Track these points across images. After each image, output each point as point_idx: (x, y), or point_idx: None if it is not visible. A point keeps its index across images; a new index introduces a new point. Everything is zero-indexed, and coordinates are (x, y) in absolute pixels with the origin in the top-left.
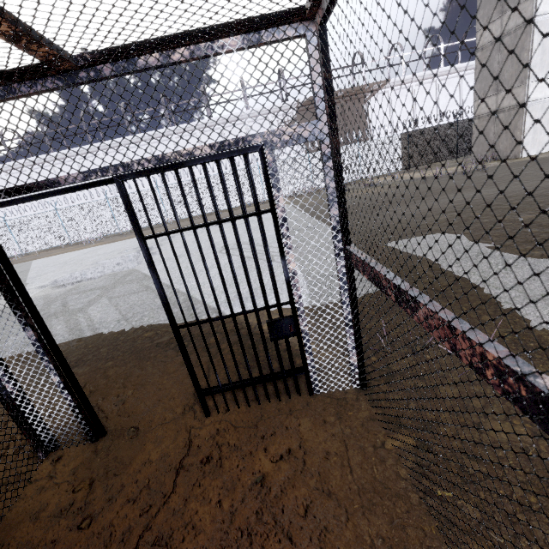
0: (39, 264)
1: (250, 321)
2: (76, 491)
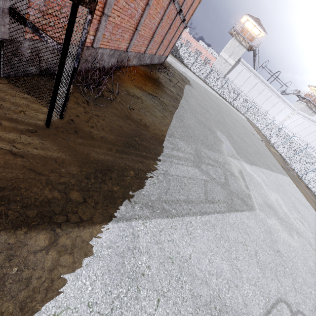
0: (281, 177)
1: (72, 234)
2: (22, 111)
